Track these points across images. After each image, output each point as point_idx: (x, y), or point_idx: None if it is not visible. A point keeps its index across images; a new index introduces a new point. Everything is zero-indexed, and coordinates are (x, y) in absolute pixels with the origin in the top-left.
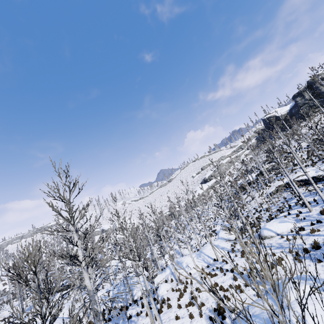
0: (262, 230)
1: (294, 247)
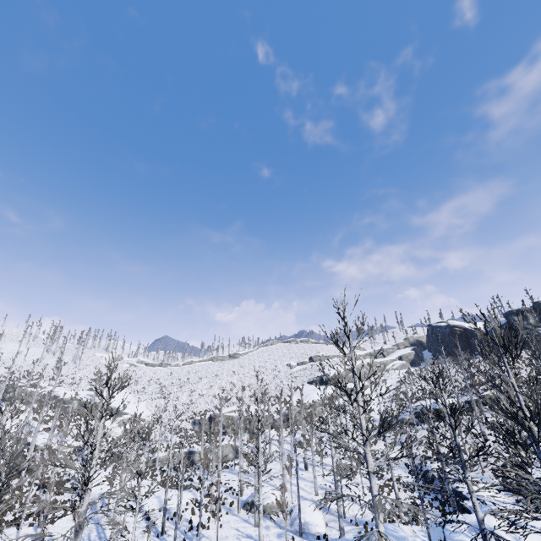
0: None
1: None
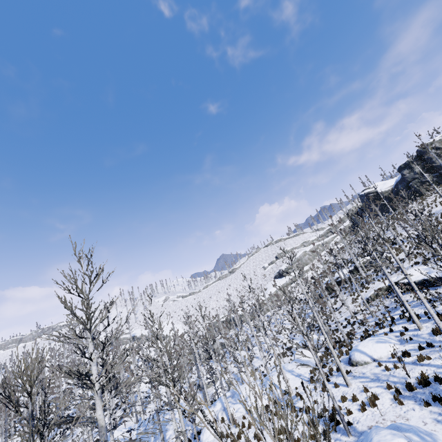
0: (353, 352)
1: (395, 381)
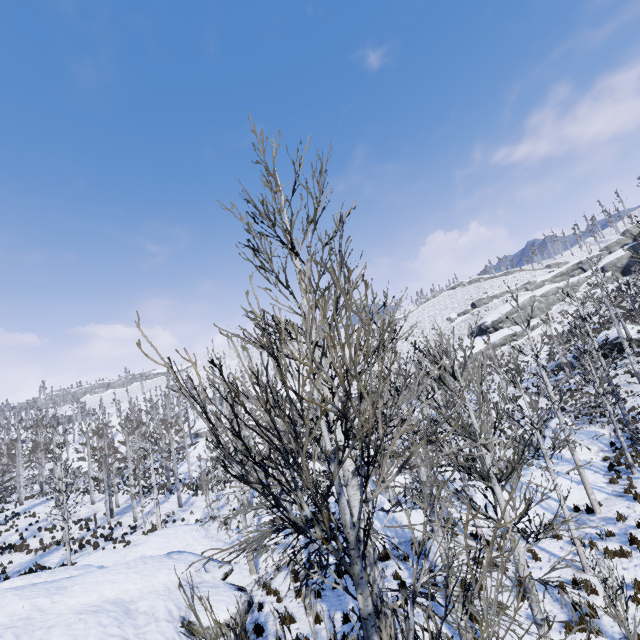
0: None
1: None
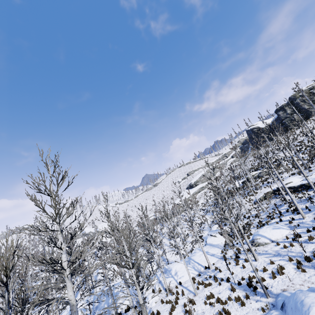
0: (256, 236)
1: (294, 255)
